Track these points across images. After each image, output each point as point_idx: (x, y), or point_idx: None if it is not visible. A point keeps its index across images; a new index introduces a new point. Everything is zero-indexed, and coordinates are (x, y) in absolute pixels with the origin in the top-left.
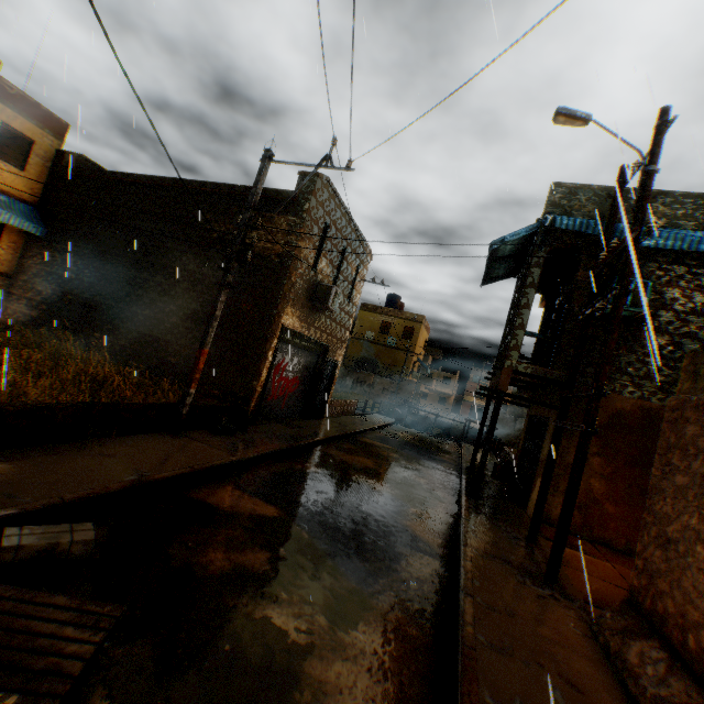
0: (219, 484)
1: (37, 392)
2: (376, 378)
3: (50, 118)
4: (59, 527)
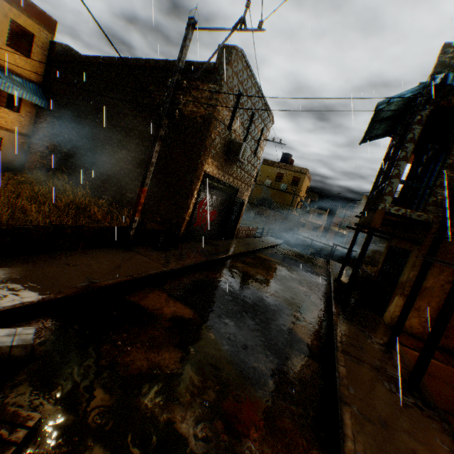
0: (152, 289)
1: (37, 215)
2: (271, 212)
3: (43, 16)
4: (5, 331)
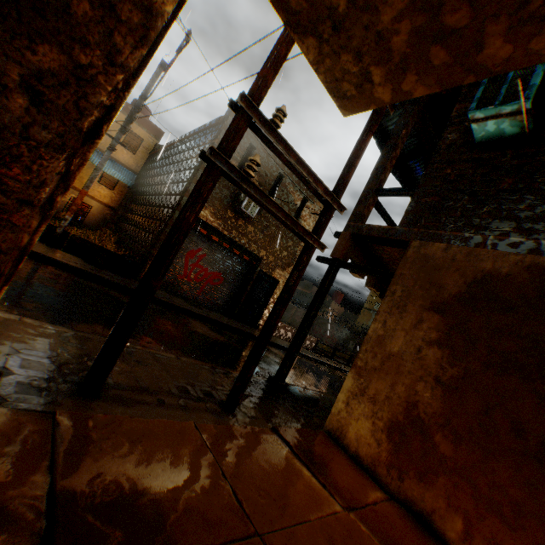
0: None
1: None
2: None
3: (154, 128)
4: None
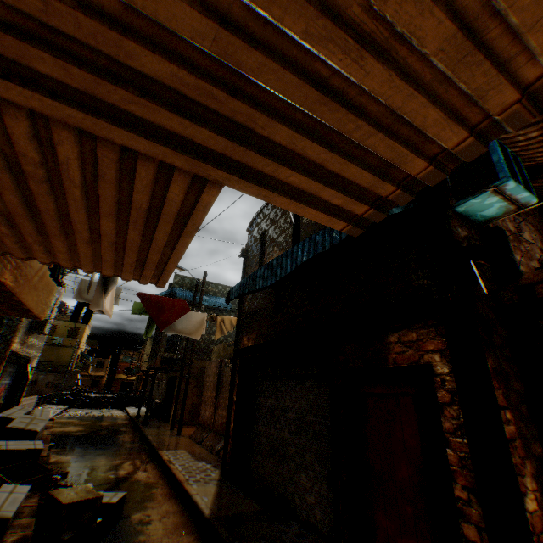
0: None
1: None
2: (41, 375)
3: None
4: None
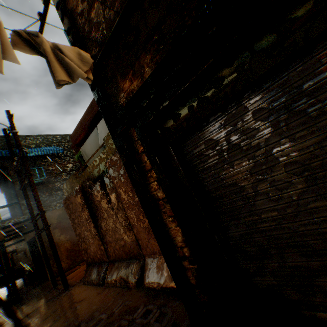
0: None
1: None
2: None
3: None
4: None
